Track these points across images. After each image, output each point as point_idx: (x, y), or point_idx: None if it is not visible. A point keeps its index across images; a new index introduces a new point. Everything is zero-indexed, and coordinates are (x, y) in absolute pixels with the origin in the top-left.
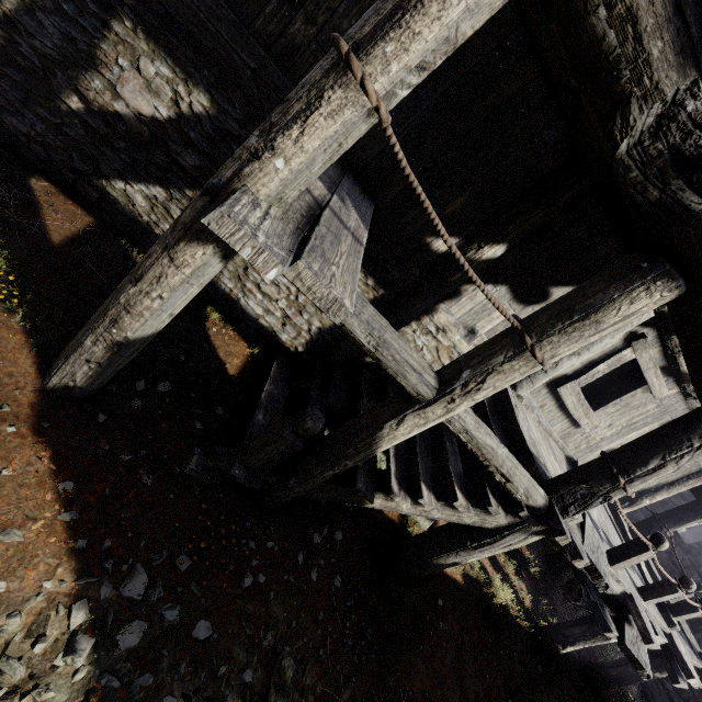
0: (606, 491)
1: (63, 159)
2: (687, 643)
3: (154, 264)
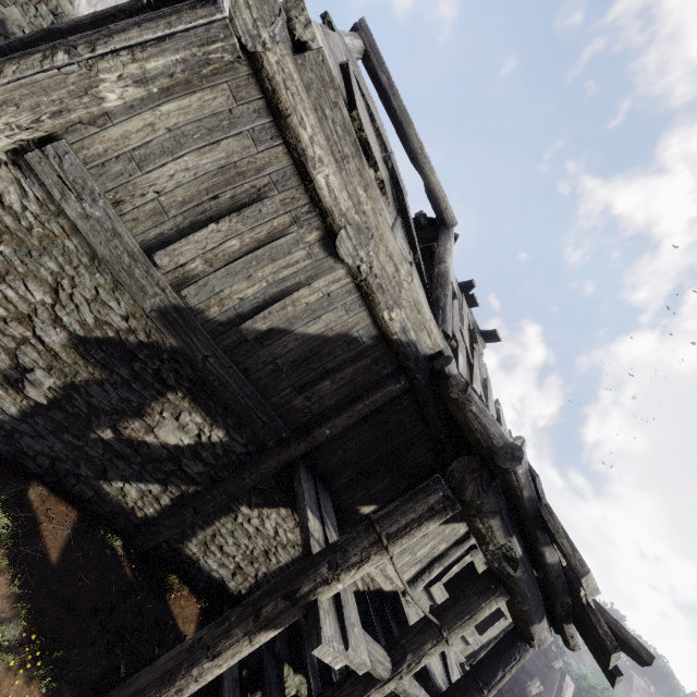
0: None
1: (68, 467)
2: None
3: (234, 645)
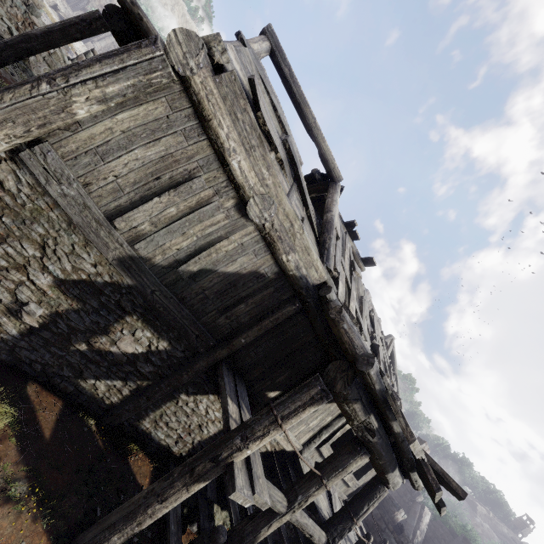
0: (349, 527)
1: (55, 370)
2: None
3: (176, 493)
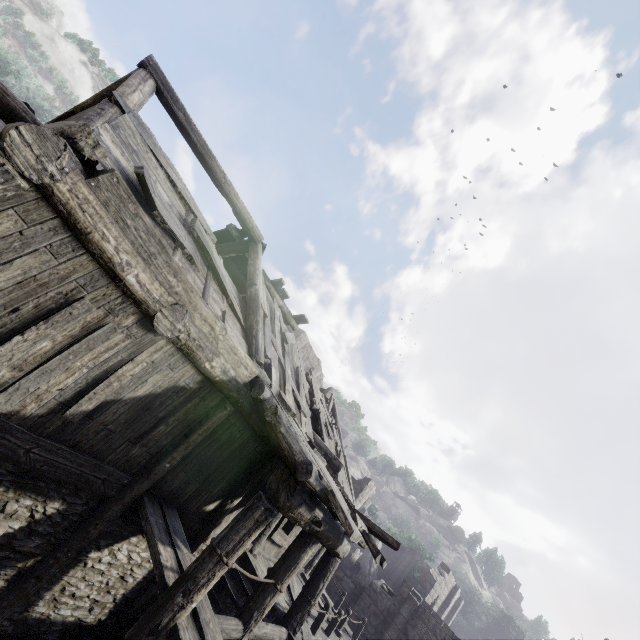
0: (308, 610)
1: None
2: (347, 634)
3: None
